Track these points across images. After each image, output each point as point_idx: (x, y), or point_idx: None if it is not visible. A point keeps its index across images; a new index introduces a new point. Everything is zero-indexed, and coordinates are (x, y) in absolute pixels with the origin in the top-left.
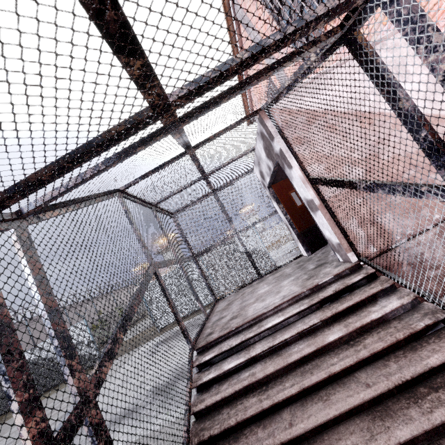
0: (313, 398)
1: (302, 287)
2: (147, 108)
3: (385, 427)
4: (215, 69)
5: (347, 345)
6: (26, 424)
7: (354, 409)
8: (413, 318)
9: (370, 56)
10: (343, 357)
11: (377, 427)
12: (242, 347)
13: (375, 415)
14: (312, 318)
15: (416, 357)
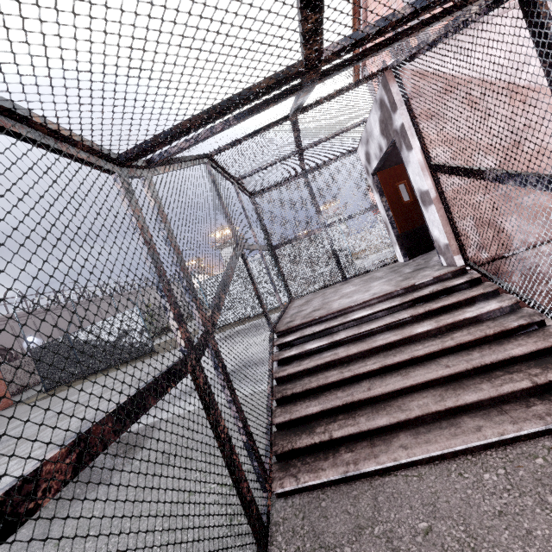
0: (392, 374)
1: (396, 286)
2: (299, 62)
3: (456, 394)
4: (375, 25)
5: (434, 337)
6: (179, 329)
7: (430, 383)
8: (508, 319)
9: (542, 18)
10: (429, 345)
11: (449, 394)
12: (324, 334)
13: (449, 387)
14: (402, 314)
15: (501, 349)
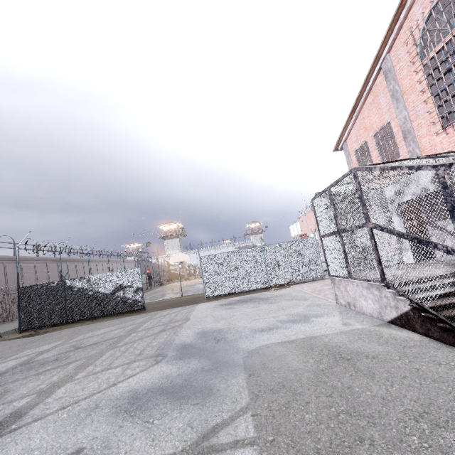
0: None
1: None
2: None
3: None
4: None
5: None
6: None
7: None
8: None
9: None
10: None
11: None
12: (429, 289)
13: None
14: None
15: None
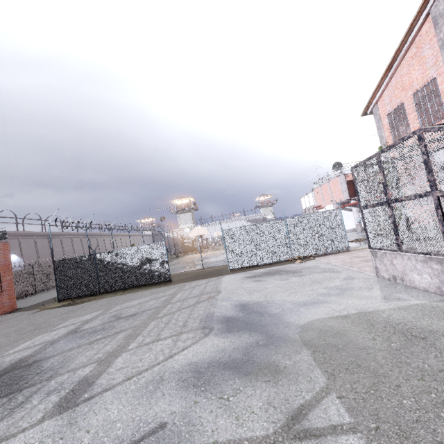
0: None
1: None
2: None
3: None
4: None
5: None
6: None
7: None
8: None
9: None
10: None
11: None
12: None
13: None
14: None
15: None
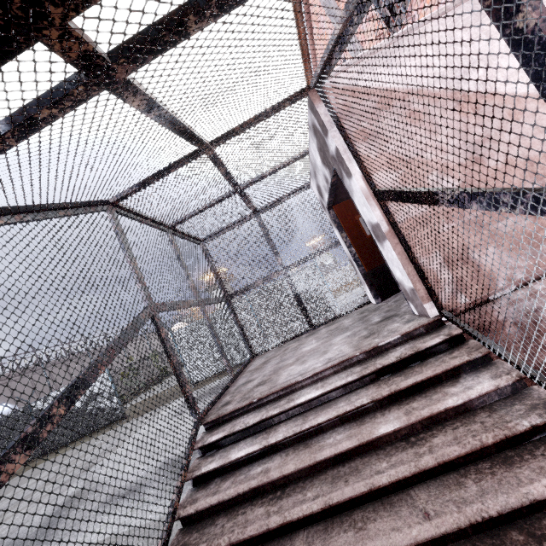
0: (342, 522)
1: (356, 348)
2: None
3: None
4: None
5: (405, 442)
6: None
7: None
8: (512, 412)
9: None
10: (396, 461)
11: None
12: (262, 427)
13: None
14: (361, 396)
15: (511, 478)
